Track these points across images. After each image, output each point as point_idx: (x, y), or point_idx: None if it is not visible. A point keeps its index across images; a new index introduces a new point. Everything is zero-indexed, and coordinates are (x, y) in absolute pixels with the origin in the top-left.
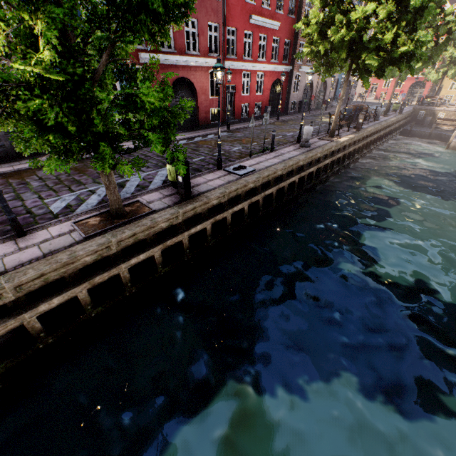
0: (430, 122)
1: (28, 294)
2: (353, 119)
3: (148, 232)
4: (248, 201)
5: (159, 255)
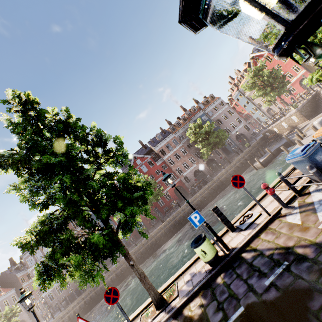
0: (276, 134)
1: (79, 303)
2: (193, 193)
3: (91, 289)
4: (114, 273)
5: (94, 293)
